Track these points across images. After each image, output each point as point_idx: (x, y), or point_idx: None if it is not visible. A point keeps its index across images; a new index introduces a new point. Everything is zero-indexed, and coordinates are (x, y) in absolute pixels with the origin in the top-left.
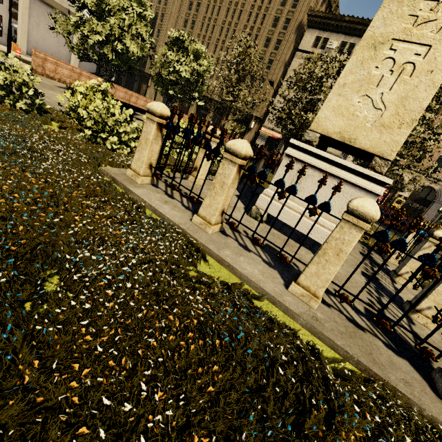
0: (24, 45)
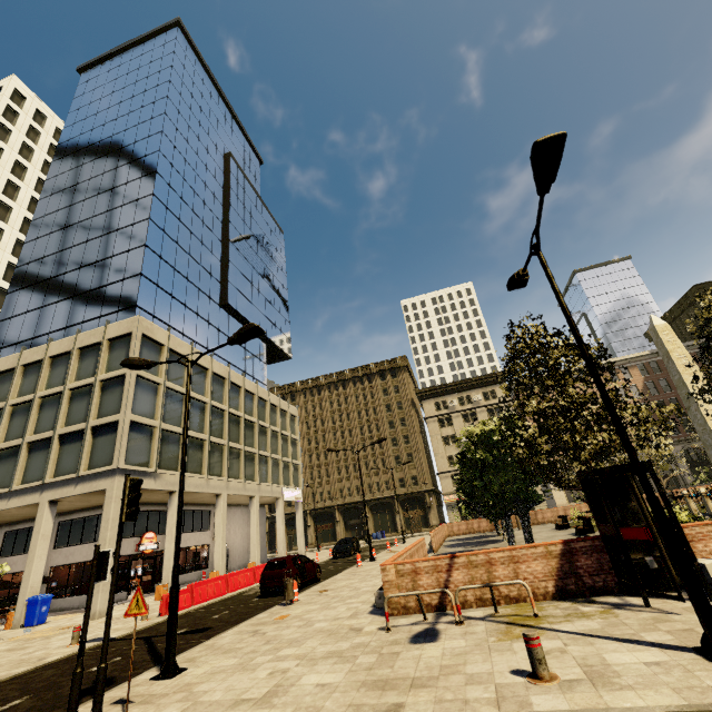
0: (258, 559)
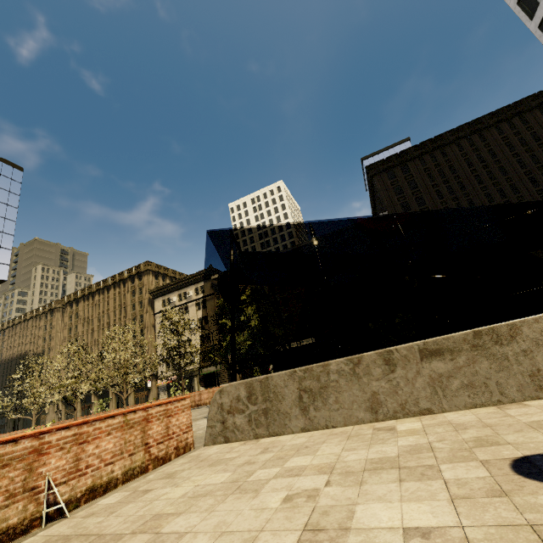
0: None
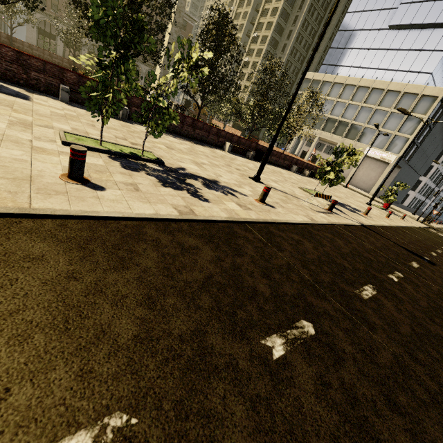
0: None
